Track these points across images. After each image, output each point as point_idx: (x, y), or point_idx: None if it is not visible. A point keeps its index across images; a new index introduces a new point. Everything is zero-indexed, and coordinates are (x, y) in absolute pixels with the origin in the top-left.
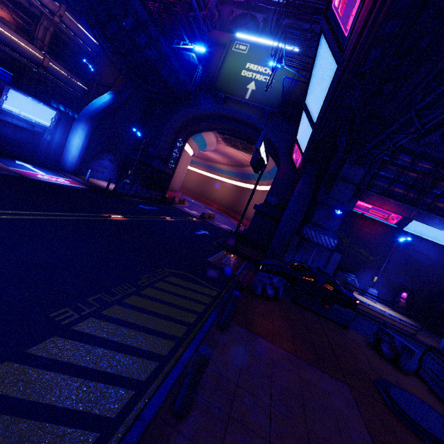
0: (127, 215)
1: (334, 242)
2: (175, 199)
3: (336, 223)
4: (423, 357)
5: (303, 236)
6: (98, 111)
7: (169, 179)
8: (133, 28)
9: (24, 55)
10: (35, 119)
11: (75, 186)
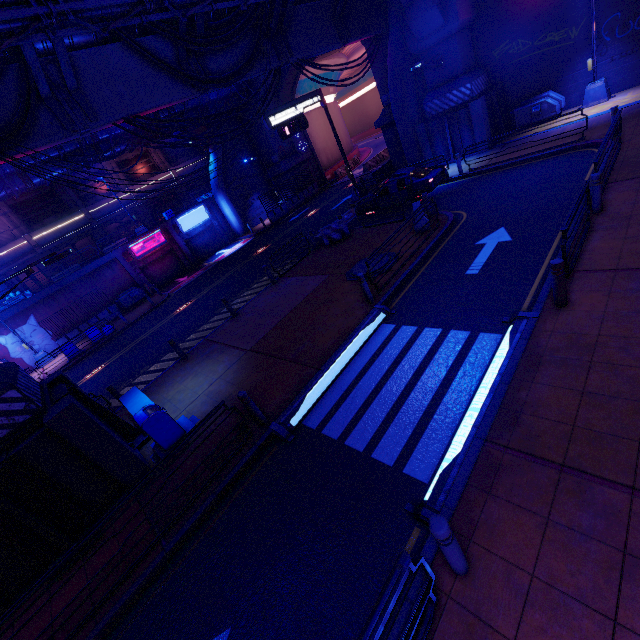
0: (271, 241)
1: (466, 89)
2: (337, 173)
3: (455, 60)
4: (437, 209)
5: (431, 117)
6: (217, 177)
7: (315, 161)
8: (168, 111)
9: (166, 184)
10: (200, 222)
11: (246, 243)
